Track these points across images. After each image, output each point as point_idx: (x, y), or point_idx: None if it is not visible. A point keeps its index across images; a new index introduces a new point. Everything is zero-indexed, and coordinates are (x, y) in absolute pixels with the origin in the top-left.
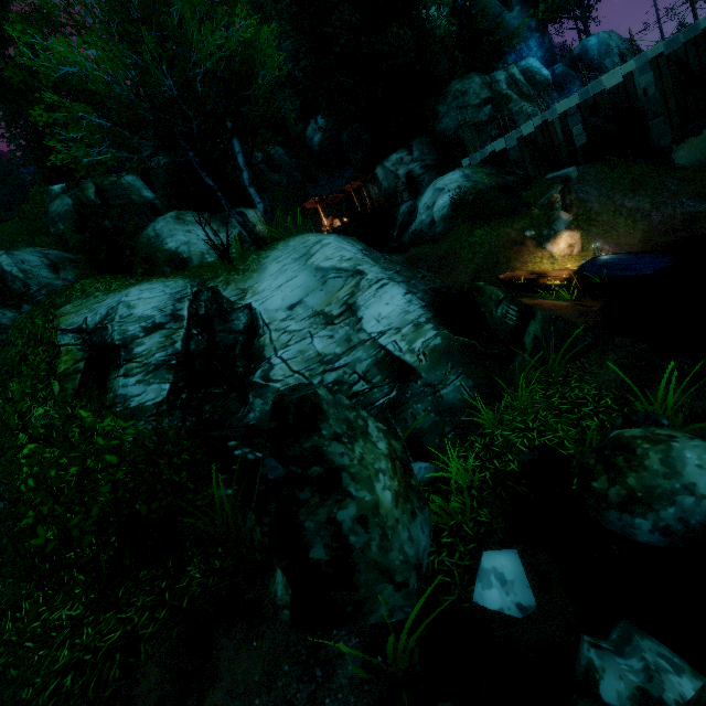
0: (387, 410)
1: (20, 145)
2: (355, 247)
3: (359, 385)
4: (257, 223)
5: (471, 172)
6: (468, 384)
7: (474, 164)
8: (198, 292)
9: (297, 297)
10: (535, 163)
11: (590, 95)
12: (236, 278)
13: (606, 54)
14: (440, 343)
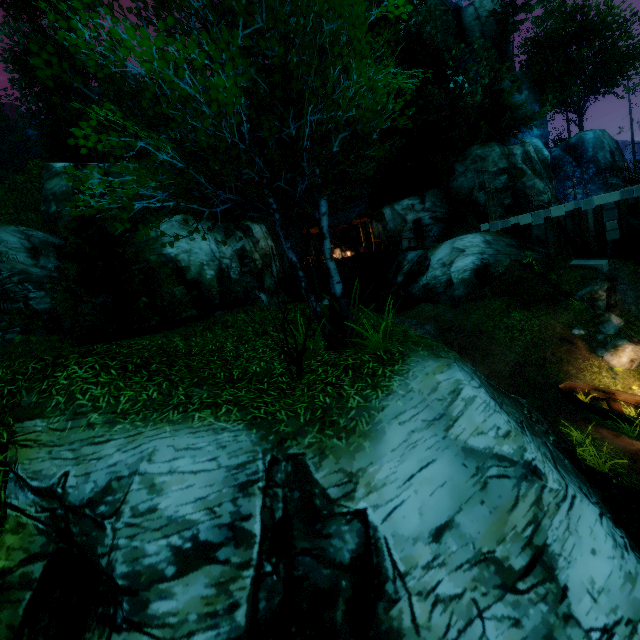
0: None
1: (30, 109)
2: (481, 386)
3: None
4: (261, 239)
5: (492, 239)
6: None
7: (494, 231)
8: (271, 464)
9: (443, 510)
10: (559, 245)
11: (632, 196)
12: (336, 445)
13: (600, 149)
14: None
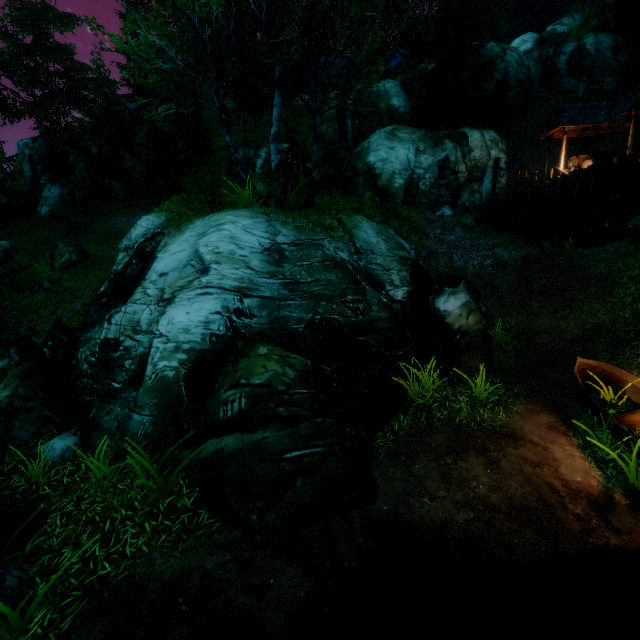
0: (103, 393)
1: None
2: (269, 239)
3: (129, 361)
4: (476, 148)
5: None
6: (148, 428)
7: None
8: (159, 233)
9: (170, 268)
10: None
11: None
12: (172, 233)
13: None
14: (170, 377)
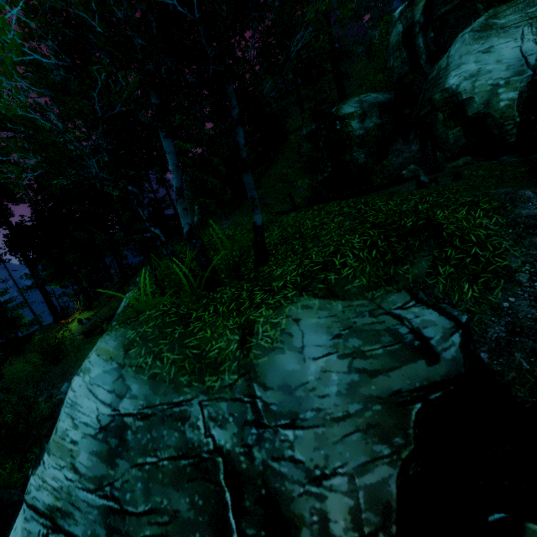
0: None
1: None
2: (110, 407)
3: None
4: None
5: None
6: None
7: None
8: None
9: None
10: None
11: None
12: None
13: None
14: None
